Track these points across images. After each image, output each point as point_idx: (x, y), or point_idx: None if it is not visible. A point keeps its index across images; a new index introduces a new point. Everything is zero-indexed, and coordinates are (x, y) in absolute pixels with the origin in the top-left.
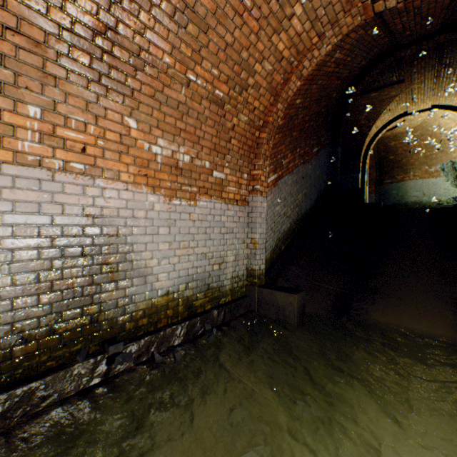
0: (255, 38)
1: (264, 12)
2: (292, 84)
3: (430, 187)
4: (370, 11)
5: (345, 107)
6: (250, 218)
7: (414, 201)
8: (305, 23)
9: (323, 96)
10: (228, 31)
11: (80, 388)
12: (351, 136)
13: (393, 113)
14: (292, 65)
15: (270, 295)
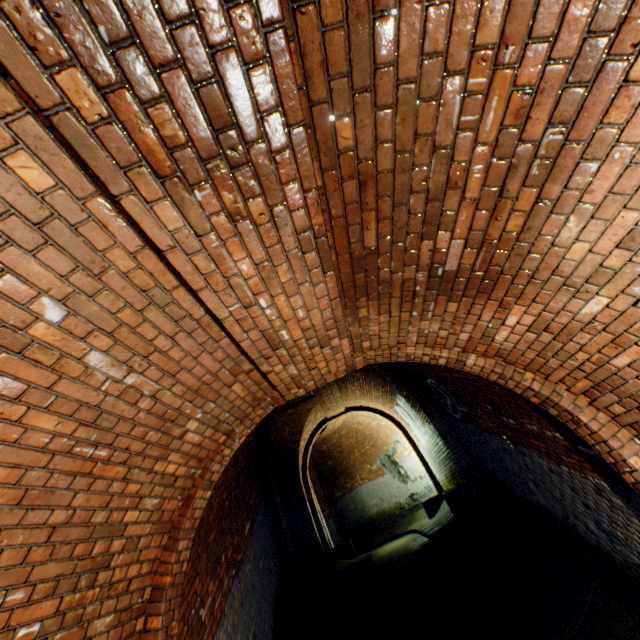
0: (123, 482)
1: (137, 448)
2: (199, 499)
3: (384, 488)
4: (281, 400)
5: (268, 439)
6: None
7: (377, 512)
8: (206, 430)
9: (240, 451)
10: (59, 505)
11: None
12: (280, 456)
13: (315, 421)
14: (194, 475)
15: None
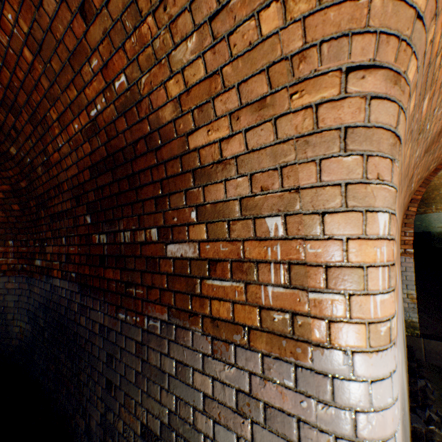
0: None
1: None
2: (438, 172)
3: None
4: None
5: None
6: (403, 276)
7: (439, 232)
8: None
9: None
10: (437, 152)
11: None
12: None
13: None
14: None
15: (440, 347)
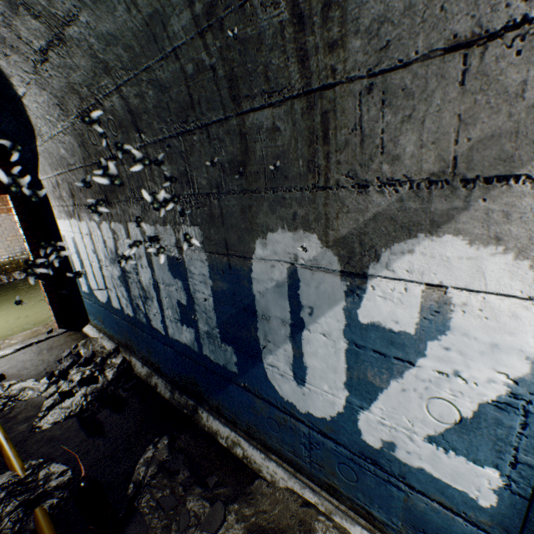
0: None
1: None
2: None
3: None
4: None
5: None
6: None
7: None
8: None
9: None
10: None
11: None
12: None
13: None
14: None
15: None
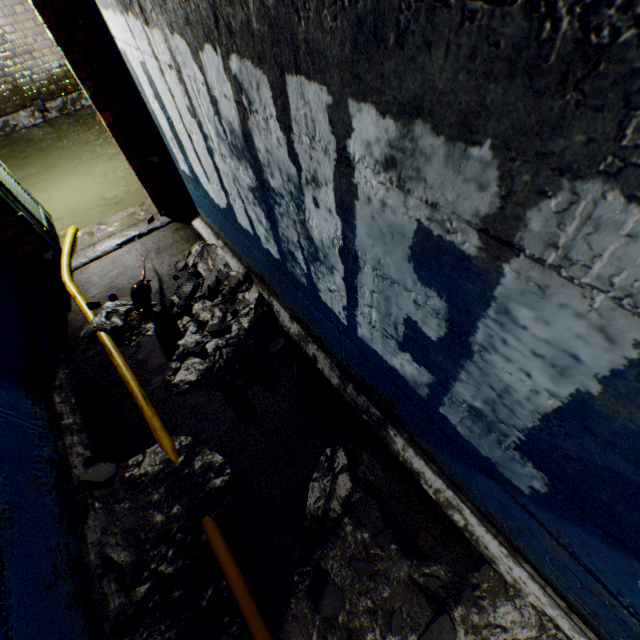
0: None
1: None
2: None
3: None
4: None
5: None
6: None
7: None
8: None
9: None
10: None
11: (33, 124)
12: None
13: None
14: None
15: None
